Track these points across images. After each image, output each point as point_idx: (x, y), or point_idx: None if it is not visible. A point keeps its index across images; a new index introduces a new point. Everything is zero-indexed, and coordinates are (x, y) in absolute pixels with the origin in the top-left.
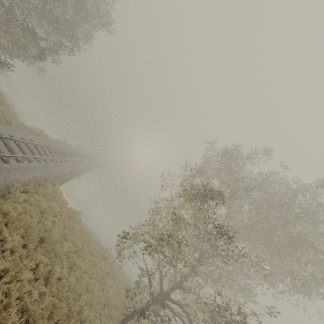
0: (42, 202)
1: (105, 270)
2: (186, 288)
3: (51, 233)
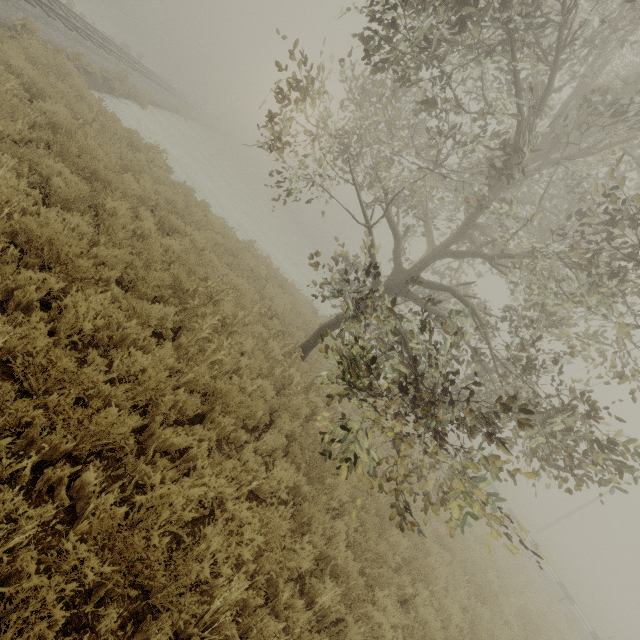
0: (16, 62)
1: (256, 267)
2: (463, 251)
3: (73, 138)
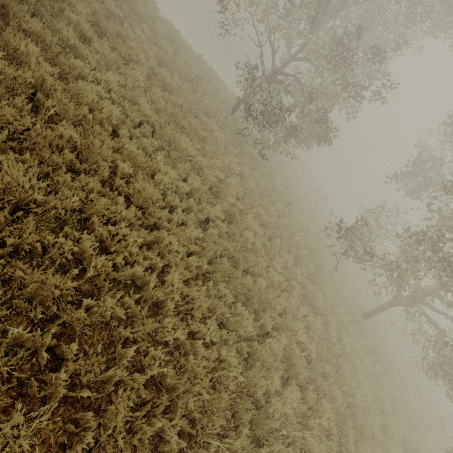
0: None
1: (207, 71)
2: (301, 57)
3: (136, 6)
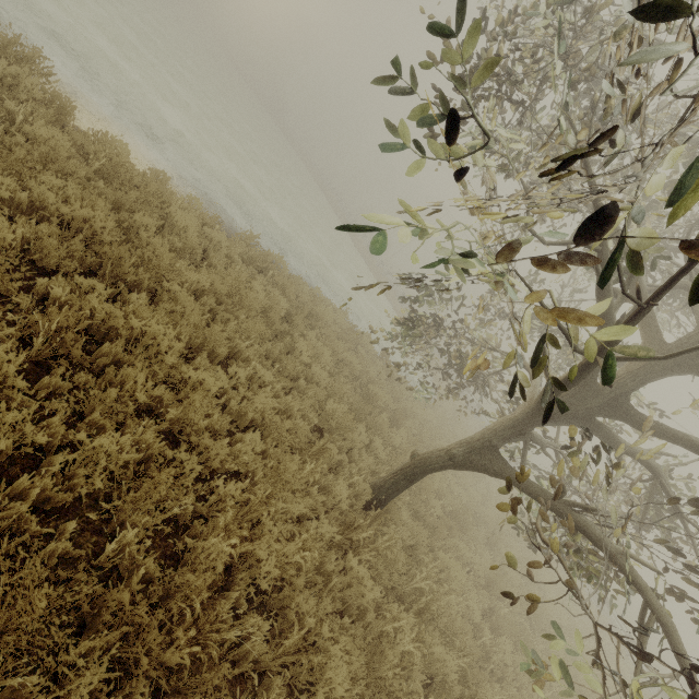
0: None
1: (274, 312)
2: None
3: None
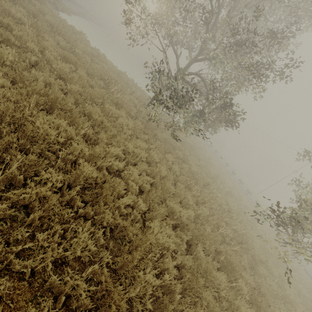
0: (33, 1)
1: (127, 80)
2: (201, 58)
3: (58, 29)
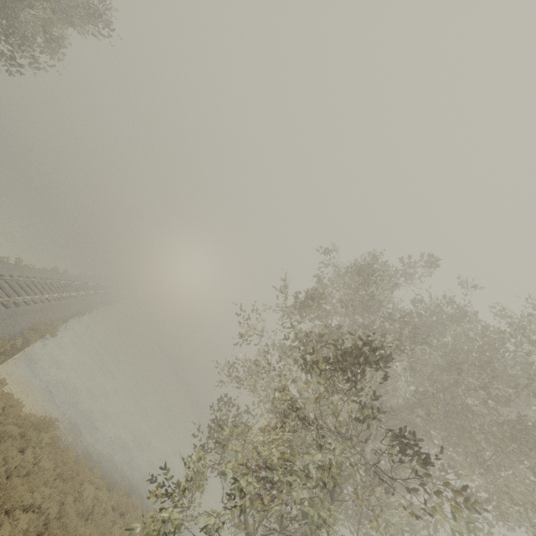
0: None
1: None
2: None
3: None
